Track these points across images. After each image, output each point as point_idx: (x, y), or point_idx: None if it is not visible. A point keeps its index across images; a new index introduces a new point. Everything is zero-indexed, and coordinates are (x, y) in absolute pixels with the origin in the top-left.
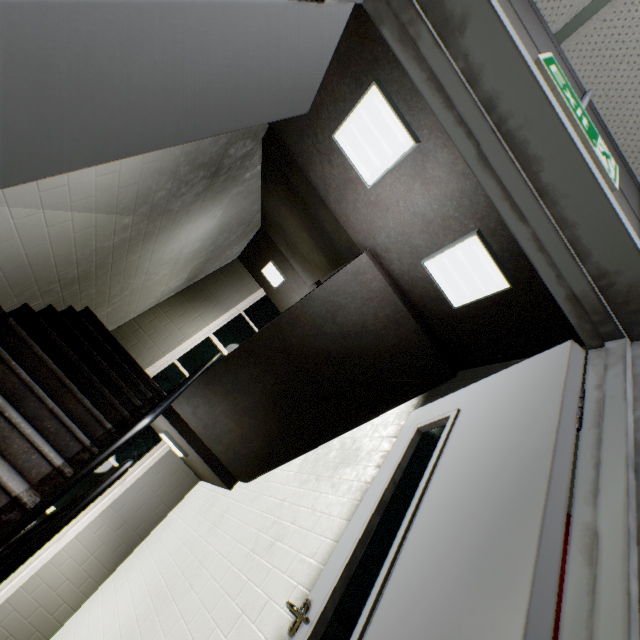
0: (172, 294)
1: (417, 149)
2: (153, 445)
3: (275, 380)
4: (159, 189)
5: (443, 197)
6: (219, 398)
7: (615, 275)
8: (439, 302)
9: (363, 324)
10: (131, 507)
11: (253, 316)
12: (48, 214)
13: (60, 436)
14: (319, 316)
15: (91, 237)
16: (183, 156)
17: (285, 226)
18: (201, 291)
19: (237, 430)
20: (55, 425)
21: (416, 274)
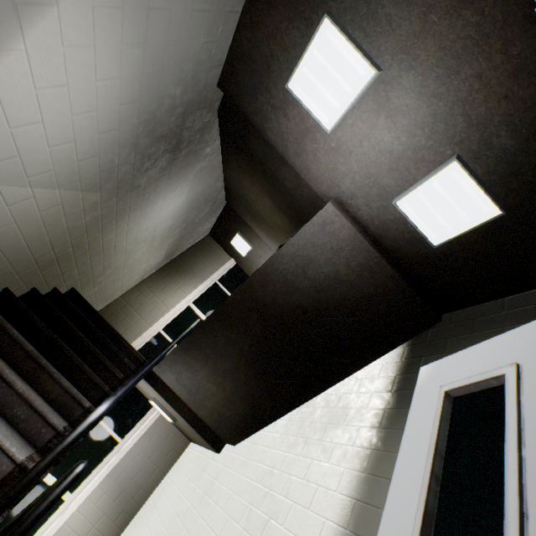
0: (154, 271)
1: (378, 79)
2: (145, 411)
3: (252, 341)
4: (122, 163)
5: (412, 126)
6: (199, 363)
7: None
8: (415, 243)
9: (335, 275)
10: (128, 474)
11: (227, 284)
12: (4, 190)
13: (31, 423)
14: (289, 272)
15: (60, 216)
16: (141, 126)
17: (247, 196)
18: (179, 266)
19: (220, 393)
20: (25, 411)
21: (387, 217)
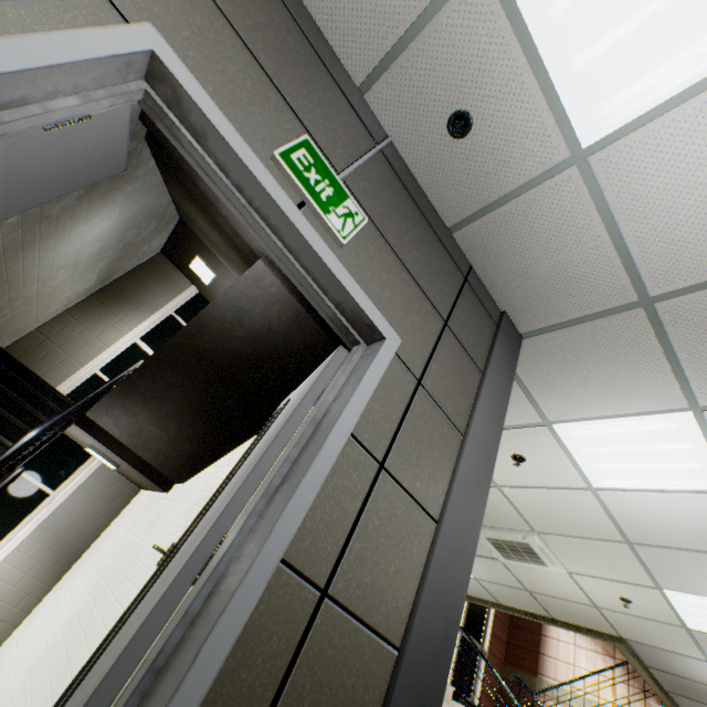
0: (83, 298)
1: None
2: (83, 461)
3: (194, 385)
4: None
5: None
6: (140, 407)
7: (344, 304)
8: None
9: (269, 326)
10: (65, 524)
11: (187, 316)
12: None
13: None
14: (227, 321)
15: None
16: None
17: (198, 222)
18: (119, 292)
19: (164, 436)
20: None
21: None
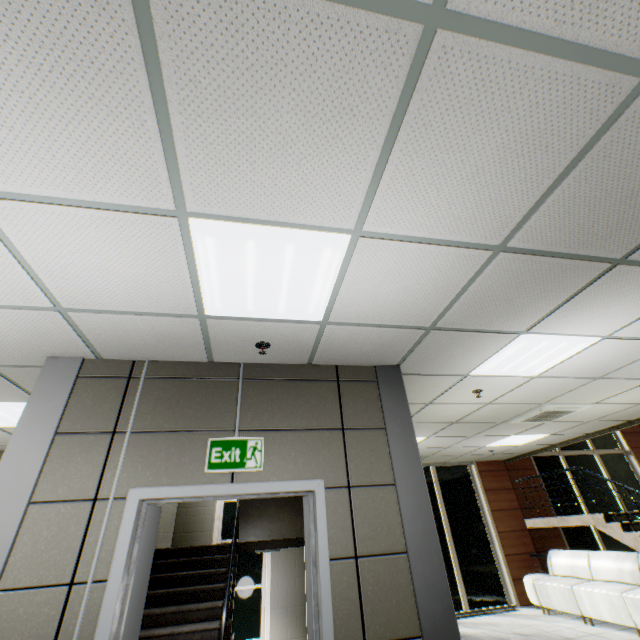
0: None
1: None
2: (261, 555)
3: None
4: None
5: None
6: (259, 521)
7: (285, 492)
8: None
9: None
10: (282, 597)
11: None
12: None
13: (205, 636)
14: None
15: None
16: None
17: None
18: None
19: (284, 523)
20: (198, 634)
21: None
